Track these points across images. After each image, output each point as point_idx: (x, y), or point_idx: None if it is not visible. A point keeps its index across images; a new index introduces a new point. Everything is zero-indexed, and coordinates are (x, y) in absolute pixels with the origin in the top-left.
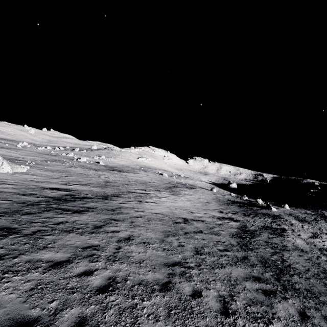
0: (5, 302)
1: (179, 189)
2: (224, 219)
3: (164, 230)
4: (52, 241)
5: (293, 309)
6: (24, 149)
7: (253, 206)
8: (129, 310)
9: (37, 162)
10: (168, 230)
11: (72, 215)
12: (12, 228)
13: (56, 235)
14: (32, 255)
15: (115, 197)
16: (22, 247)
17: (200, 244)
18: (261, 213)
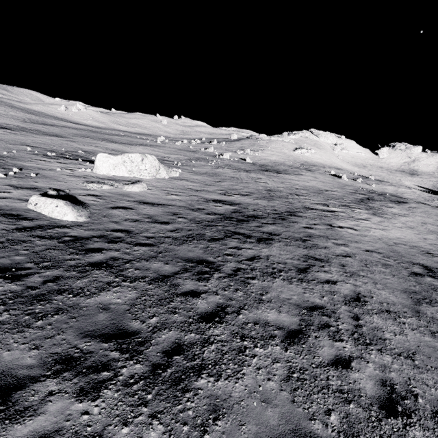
0: (271, 395)
1: (380, 205)
2: None
3: (404, 288)
4: (263, 291)
5: None
6: (164, 145)
7: None
8: None
9: (182, 162)
10: (410, 288)
11: (259, 245)
12: (209, 262)
13: (261, 279)
14: (254, 312)
15: (292, 217)
16: (236, 295)
17: None
18: None
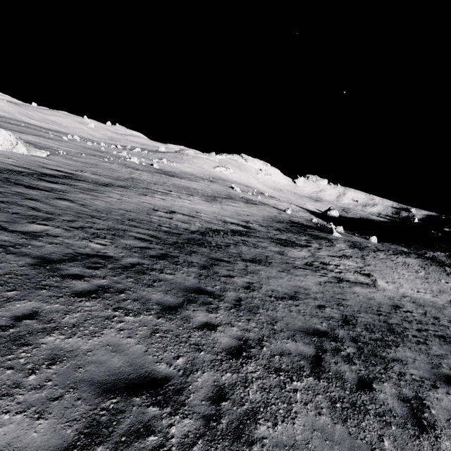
0: None
1: (228, 201)
2: (233, 224)
3: (126, 208)
4: None
5: (143, 245)
6: (69, 142)
7: (316, 229)
8: (2, 208)
9: (70, 153)
10: (131, 209)
11: (43, 182)
12: None
13: (8, 184)
14: None
15: (117, 187)
16: None
17: (145, 219)
18: (308, 233)
